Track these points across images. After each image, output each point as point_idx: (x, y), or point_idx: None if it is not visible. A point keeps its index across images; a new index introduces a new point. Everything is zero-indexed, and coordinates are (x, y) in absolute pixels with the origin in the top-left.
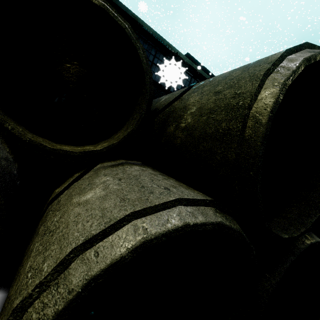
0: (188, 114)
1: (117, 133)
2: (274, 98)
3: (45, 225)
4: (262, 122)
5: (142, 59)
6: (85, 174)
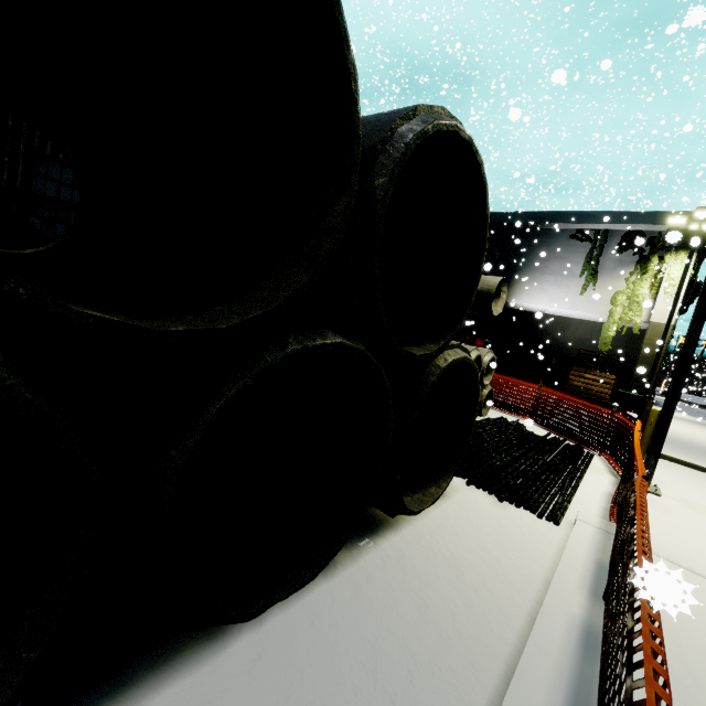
0: None
1: None
2: None
3: None
4: None
5: None
6: None
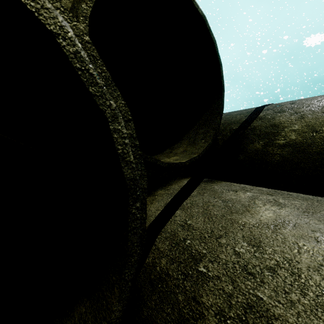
0: (288, 131)
1: (175, 148)
2: None
3: (218, 260)
4: None
5: (222, 75)
6: (193, 190)
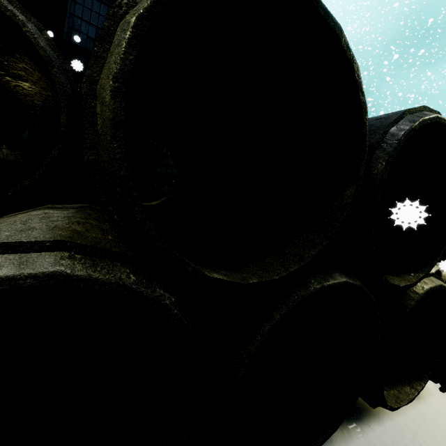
0: None
1: None
2: (118, 55)
3: None
4: (107, 100)
5: (35, 42)
6: None
